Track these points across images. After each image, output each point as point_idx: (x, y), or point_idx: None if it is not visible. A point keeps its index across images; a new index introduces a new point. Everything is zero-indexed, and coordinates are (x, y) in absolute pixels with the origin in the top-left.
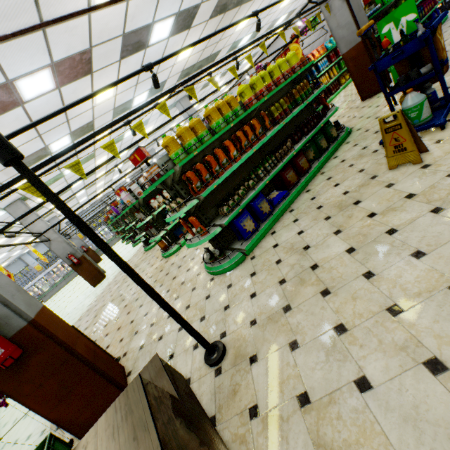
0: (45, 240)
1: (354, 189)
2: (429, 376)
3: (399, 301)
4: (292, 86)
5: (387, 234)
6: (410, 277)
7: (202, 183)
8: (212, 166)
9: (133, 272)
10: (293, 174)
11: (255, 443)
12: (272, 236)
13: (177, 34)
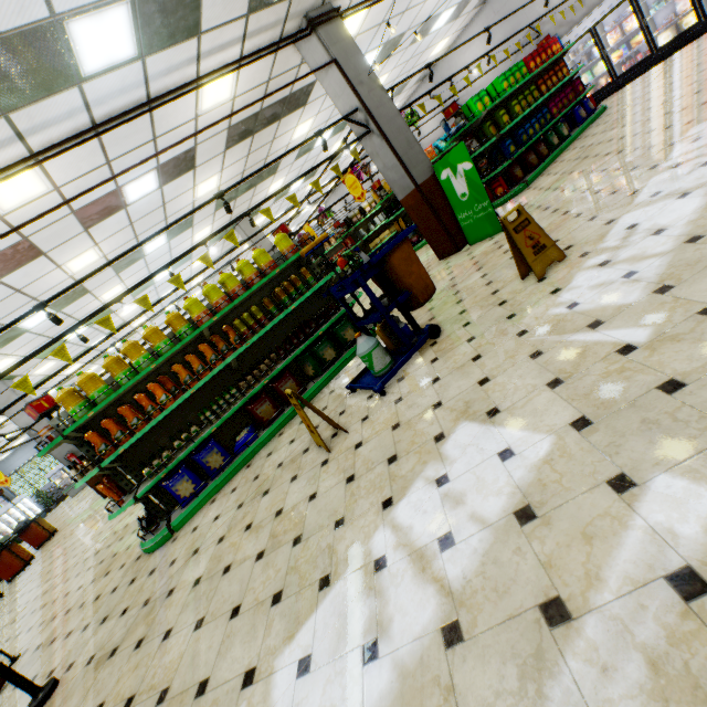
0: (36, 434)
1: (286, 463)
2: None
3: (140, 691)
4: (295, 269)
5: (223, 572)
6: (170, 657)
7: (110, 445)
8: (128, 419)
9: None
10: (269, 406)
11: None
12: (208, 507)
13: (174, 179)
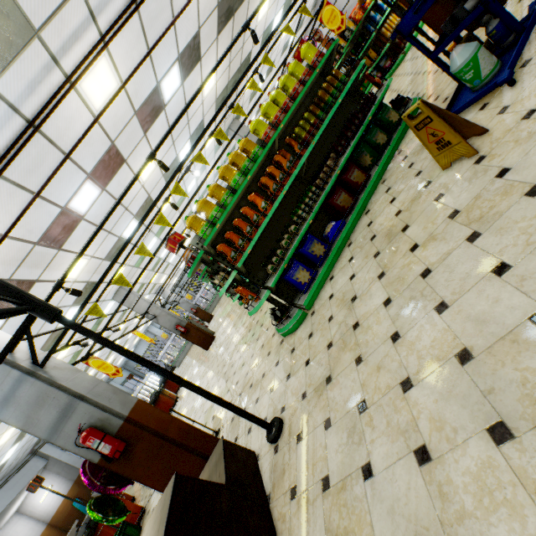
0: (152, 317)
1: (406, 206)
2: (415, 467)
3: (412, 373)
4: (322, 81)
5: (421, 277)
6: (427, 340)
7: (237, 251)
8: (242, 229)
9: (172, 375)
10: (345, 196)
11: (291, 523)
12: (330, 283)
13: (189, 74)
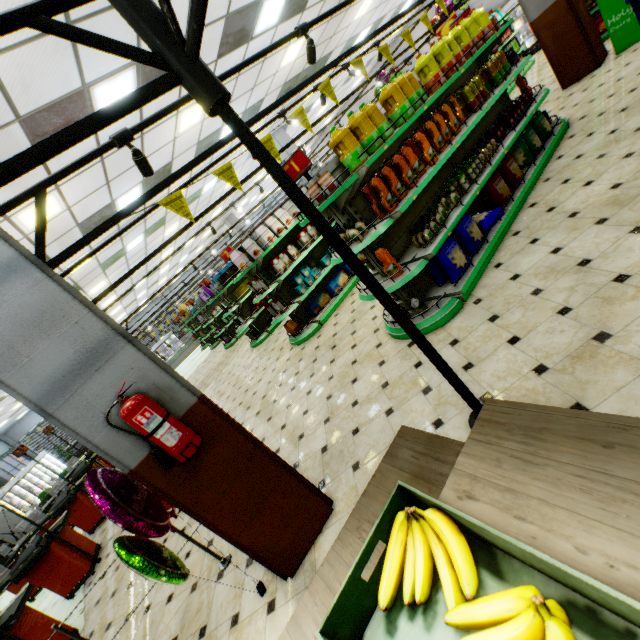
0: None
1: (632, 177)
2: None
3: None
4: (476, 65)
5: None
6: None
7: (394, 196)
8: (403, 171)
9: (382, 287)
10: (504, 184)
11: None
12: (499, 269)
13: (288, 19)
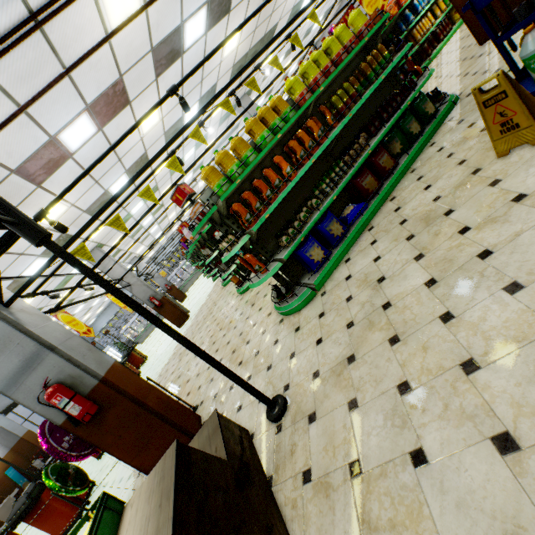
0: (126, 285)
1: (448, 192)
2: (495, 456)
3: (477, 354)
4: (363, 56)
5: (478, 258)
6: (496, 321)
7: (253, 215)
8: (262, 191)
9: (174, 332)
10: (371, 179)
11: (305, 509)
12: (346, 265)
13: (215, 25)
